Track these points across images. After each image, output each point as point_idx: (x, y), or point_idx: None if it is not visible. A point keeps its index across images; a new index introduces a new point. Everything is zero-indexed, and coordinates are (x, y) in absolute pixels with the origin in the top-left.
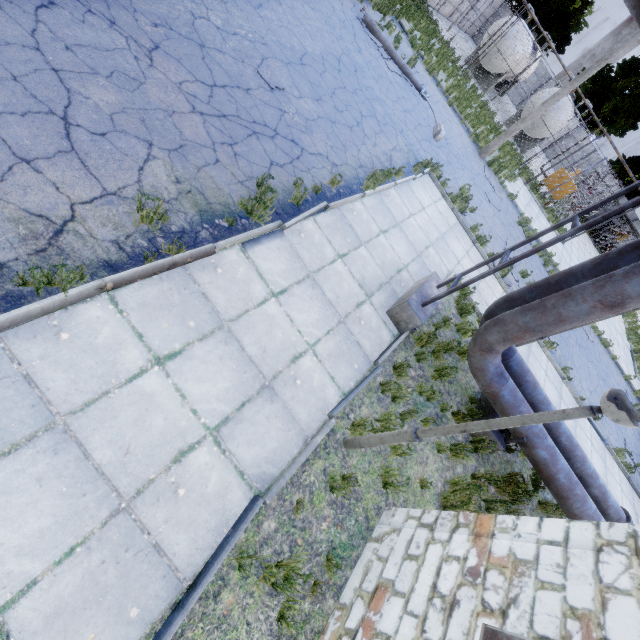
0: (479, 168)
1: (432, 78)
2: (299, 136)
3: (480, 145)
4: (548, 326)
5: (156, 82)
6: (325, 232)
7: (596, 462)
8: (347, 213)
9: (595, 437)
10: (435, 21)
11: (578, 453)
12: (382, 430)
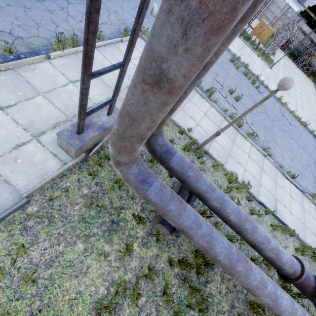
0: None
1: None
2: None
3: None
4: (130, 129)
5: None
6: None
7: (294, 209)
8: (25, 72)
9: (294, 190)
10: None
11: (247, 226)
12: None
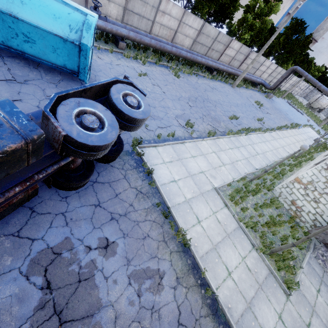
0: (319, 128)
1: (301, 110)
2: (293, 120)
3: (318, 124)
4: None
5: (282, 115)
6: (302, 130)
7: None
8: (302, 129)
9: None
10: (295, 97)
11: None
12: (318, 147)
